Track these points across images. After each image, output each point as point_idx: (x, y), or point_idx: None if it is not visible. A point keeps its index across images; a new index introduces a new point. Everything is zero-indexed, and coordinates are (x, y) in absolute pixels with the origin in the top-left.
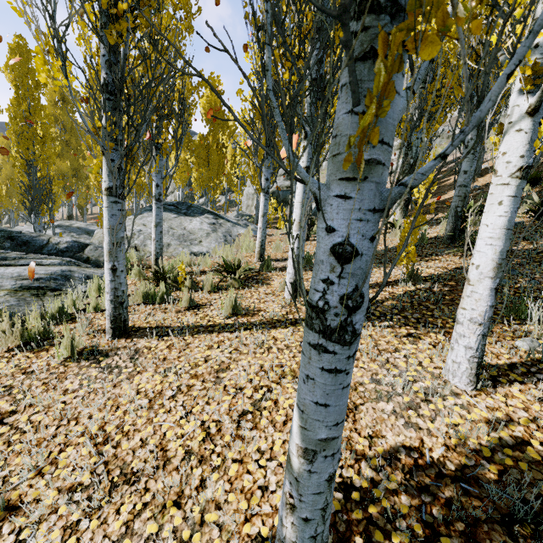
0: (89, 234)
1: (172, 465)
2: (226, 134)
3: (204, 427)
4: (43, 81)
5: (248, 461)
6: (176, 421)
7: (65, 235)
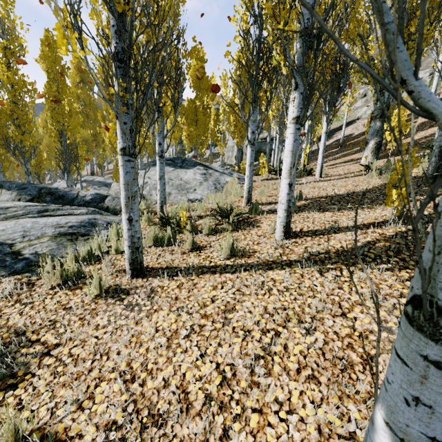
0: (107, 186)
1: (194, 409)
2: (209, 97)
3: (220, 370)
4: (64, 54)
5: (267, 412)
6: (192, 361)
7: (90, 188)
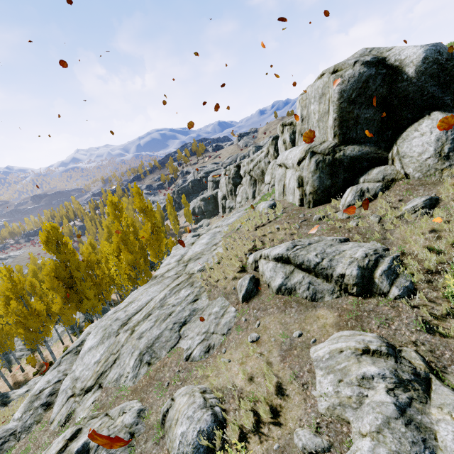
0: None
1: None
2: None
3: None
4: None
5: None
6: None
7: None
